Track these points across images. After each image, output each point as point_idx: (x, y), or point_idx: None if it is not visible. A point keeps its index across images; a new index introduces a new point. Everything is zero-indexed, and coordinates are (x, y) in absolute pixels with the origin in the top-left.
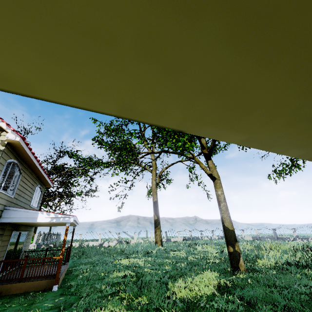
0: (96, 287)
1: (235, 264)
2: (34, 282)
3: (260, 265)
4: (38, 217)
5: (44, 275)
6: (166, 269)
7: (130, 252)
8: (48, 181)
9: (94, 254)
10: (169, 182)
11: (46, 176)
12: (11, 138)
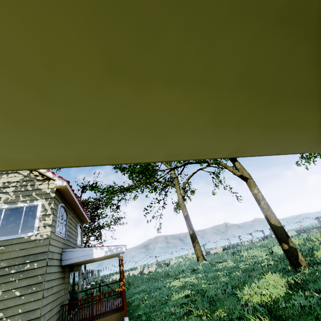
0: (166, 311)
1: (295, 261)
2: (105, 318)
3: (319, 257)
4: (94, 253)
5: (111, 309)
6: (224, 281)
7: (175, 273)
8: (86, 217)
9: (140, 282)
10: (193, 192)
11: (84, 213)
12: (59, 184)
